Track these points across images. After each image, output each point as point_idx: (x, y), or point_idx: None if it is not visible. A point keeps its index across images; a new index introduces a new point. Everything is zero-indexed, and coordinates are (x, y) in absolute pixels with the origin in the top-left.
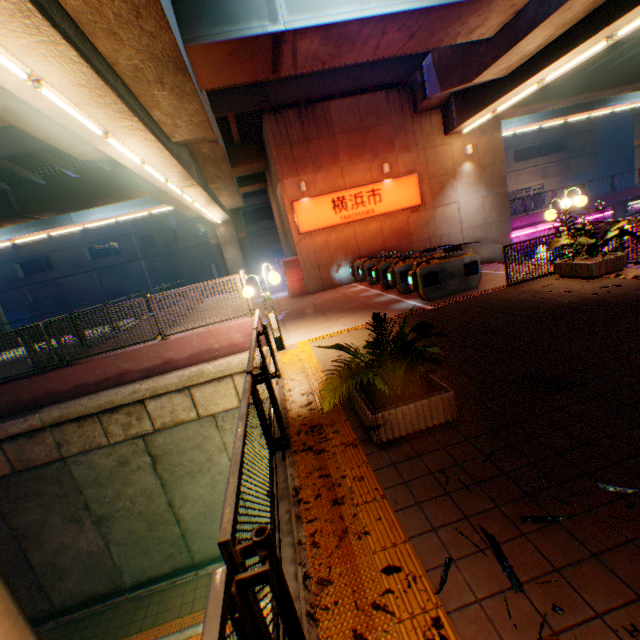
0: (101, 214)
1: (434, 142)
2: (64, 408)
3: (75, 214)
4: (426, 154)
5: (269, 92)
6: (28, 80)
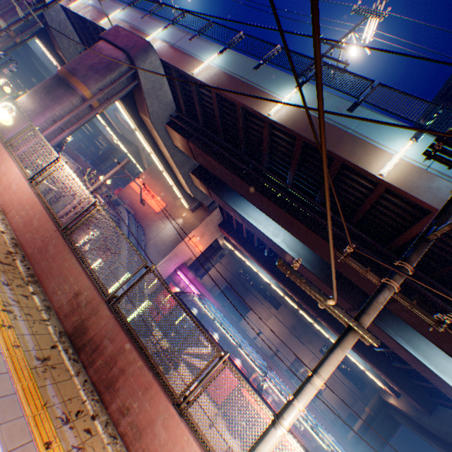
0: None
1: (182, 204)
2: None
3: None
4: (177, 204)
5: None
6: None
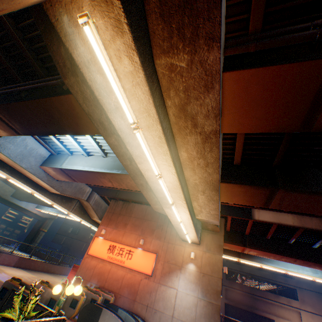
0: None
1: (176, 240)
2: None
3: None
4: (168, 245)
5: (120, 193)
6: None
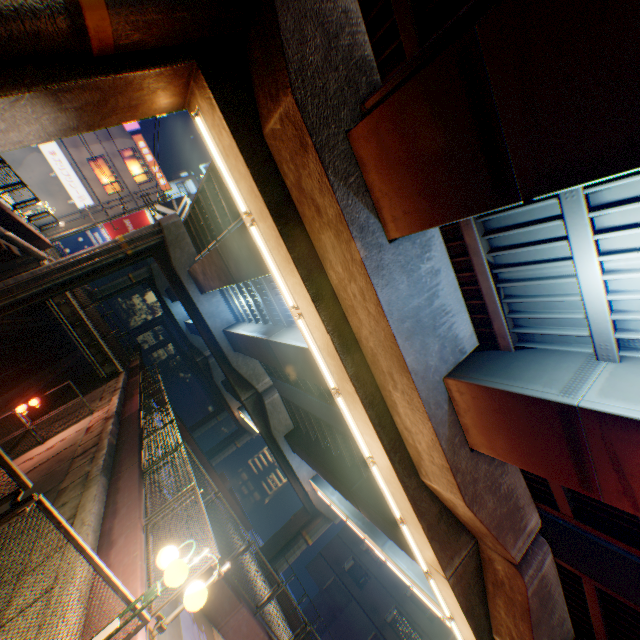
0: (404, 562)
1: None
2: (98, 482)
3: (390, 542)
4: None
5: None
6: (292, 308)
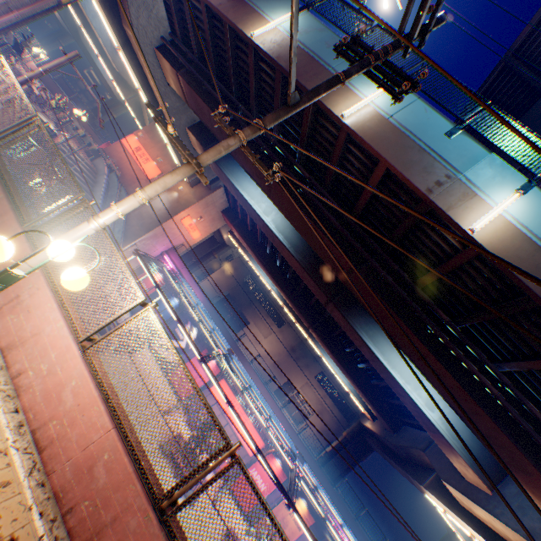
0: None
1: None
2: None
3: None
4: None
5: None
6: None
